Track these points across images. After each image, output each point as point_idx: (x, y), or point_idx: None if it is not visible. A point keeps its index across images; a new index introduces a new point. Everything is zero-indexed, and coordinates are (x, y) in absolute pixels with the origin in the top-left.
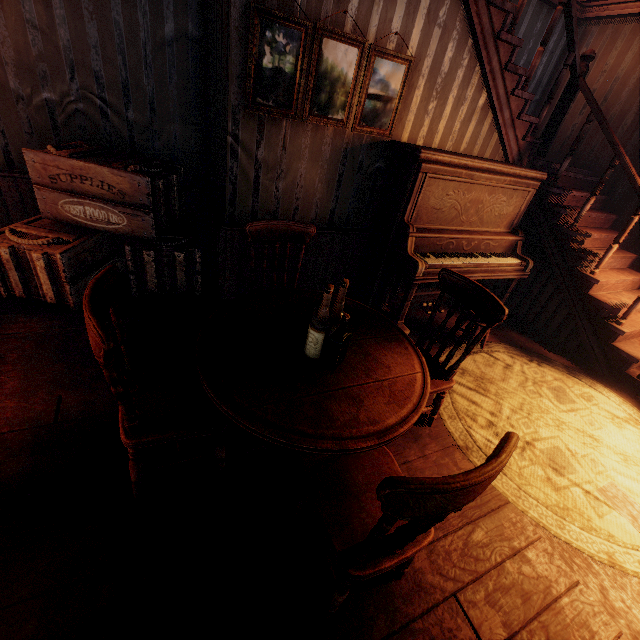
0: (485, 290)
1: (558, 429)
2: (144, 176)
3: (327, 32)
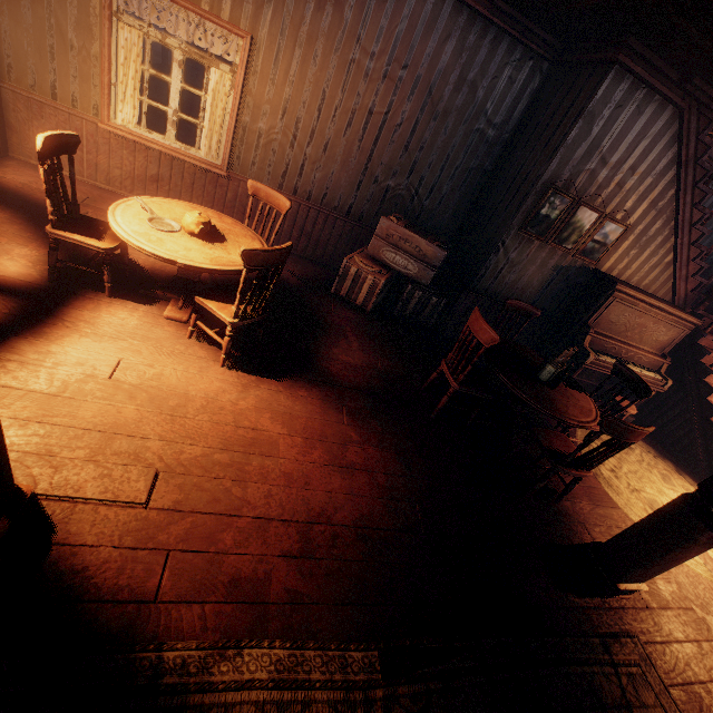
0: (642, 379)
1: (659, 493)
2: (445, 251)
3: (584, 203)
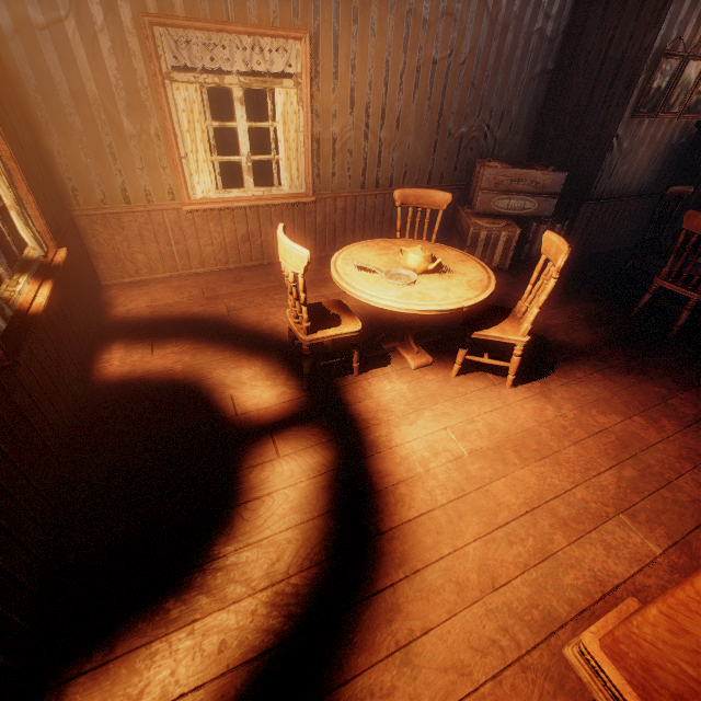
0: None
1: None
2: (565, 173)
3: (692, 57)
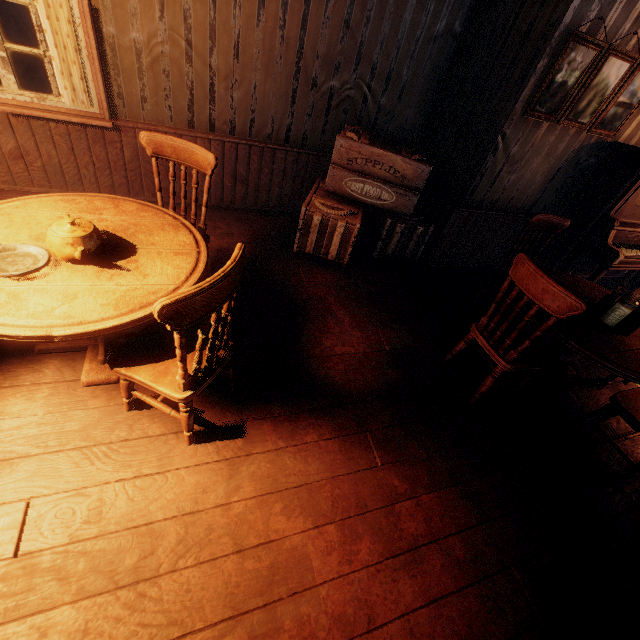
0: None
1: None
2: (429, 166)
3: (614, 51)
